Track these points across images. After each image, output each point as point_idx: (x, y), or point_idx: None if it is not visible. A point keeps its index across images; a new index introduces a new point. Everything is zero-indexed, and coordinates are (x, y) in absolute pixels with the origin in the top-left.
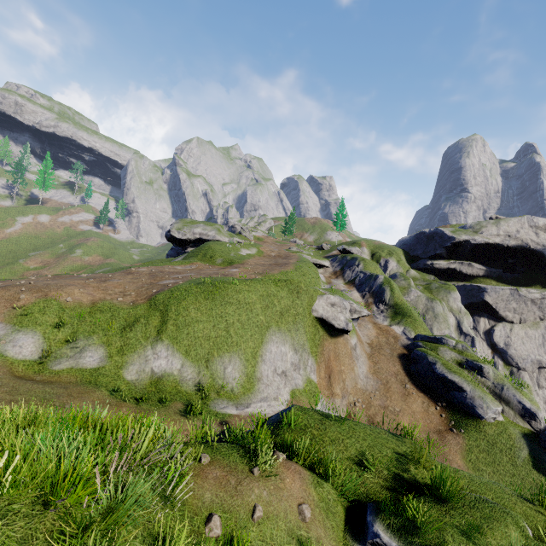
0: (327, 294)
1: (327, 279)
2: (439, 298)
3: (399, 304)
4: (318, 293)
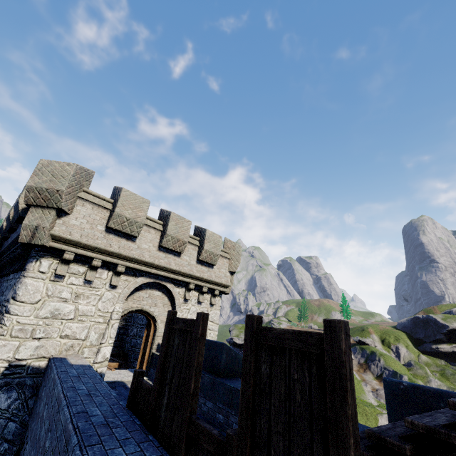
0: (385, 414)
1: (360, 376)
2: None
3: None
4: (378, 412)
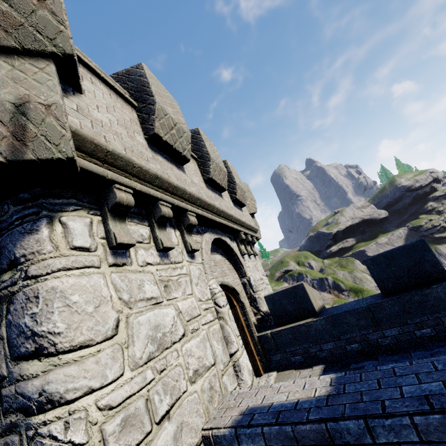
0: None
1: None
2: (352, 268)
3: (352, 287)
4: None
